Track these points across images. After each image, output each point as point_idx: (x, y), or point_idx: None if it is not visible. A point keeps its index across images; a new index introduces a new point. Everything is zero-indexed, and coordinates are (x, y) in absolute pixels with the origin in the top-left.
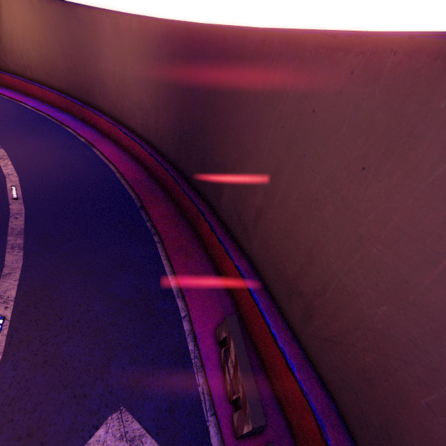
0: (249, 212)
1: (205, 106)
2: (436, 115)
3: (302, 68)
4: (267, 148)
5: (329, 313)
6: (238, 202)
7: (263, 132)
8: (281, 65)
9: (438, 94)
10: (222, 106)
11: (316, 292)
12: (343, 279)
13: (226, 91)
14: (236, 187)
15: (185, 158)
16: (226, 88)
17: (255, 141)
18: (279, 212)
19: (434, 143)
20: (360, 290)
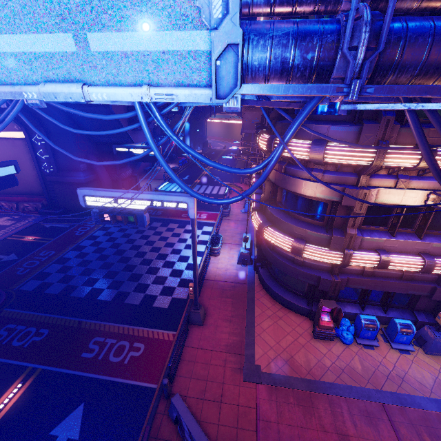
0: None
1: None
2: None
3: None
4: None
5: None
6: None
7: None
8: None
9: None
10: None
11: None
12: None
13: None
14: None
15: None
16: None
17: None
18: None
19: None
20: None
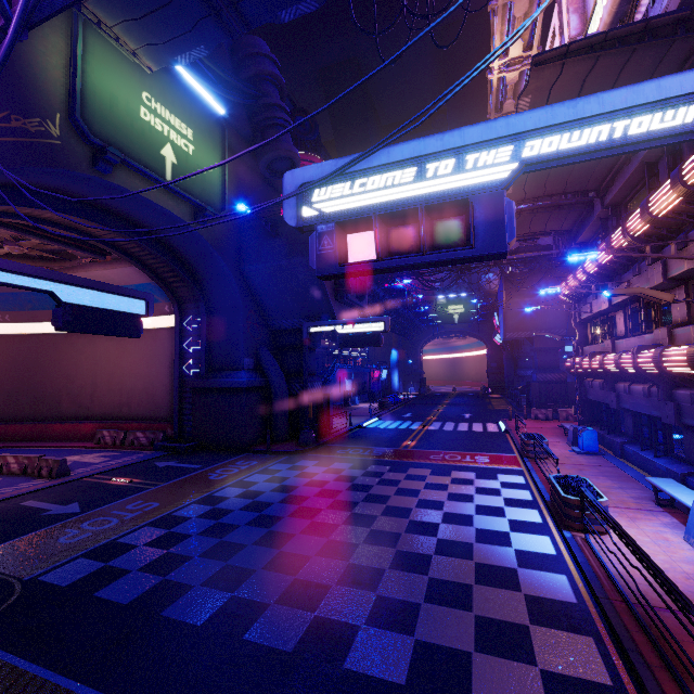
0: (87, 399)
1: (29, 369)
2: (128, 342)
3: (90, 341)
4: (85, 369)
5: (134, 398)
6: (77, 400)
7: (80, 364)
8: (80, 342)
9: (126, 339)
10: (46, 364)
11: (128, 397)
12: (131, 385)
13: (47, 357)
14: (73, 394)
15: (10, 408)
16: (47, 356)
17: (77, 369)
18: (102, 387)
19: (130, 347)
20: (136, 384)
